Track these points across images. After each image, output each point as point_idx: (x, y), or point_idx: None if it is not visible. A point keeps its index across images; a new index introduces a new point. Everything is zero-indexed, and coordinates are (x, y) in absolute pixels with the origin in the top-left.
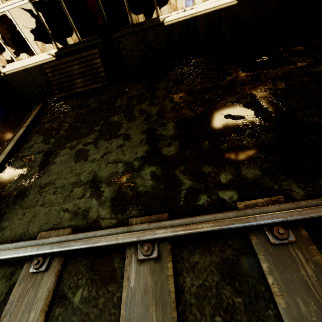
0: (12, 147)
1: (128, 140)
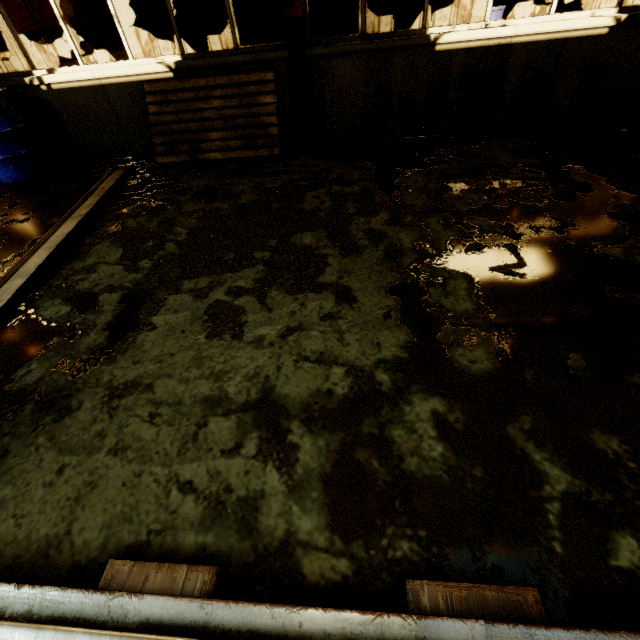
0: (44, 261)
1: (348, 304)
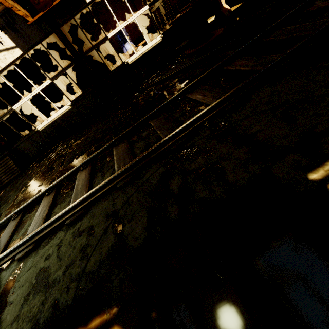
0: None
1: (8, 203)
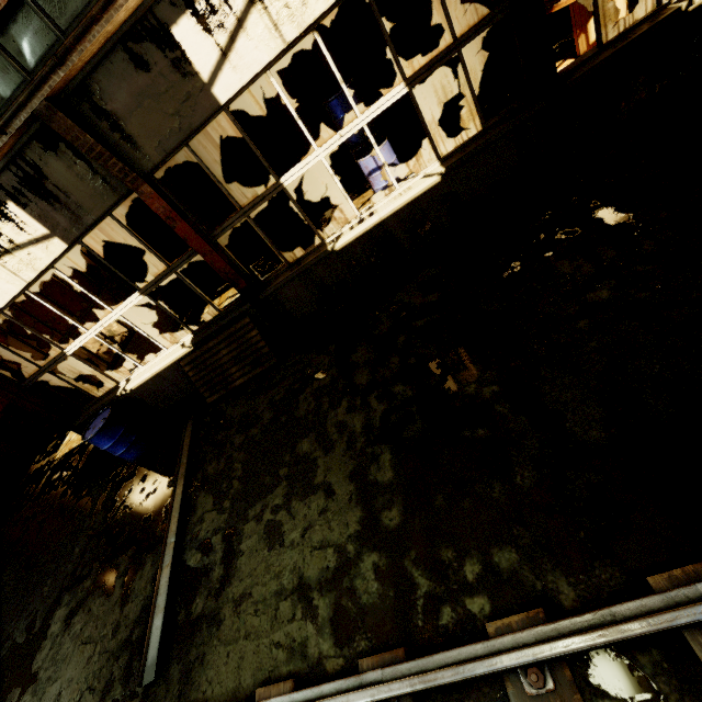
0: (177, 526)
1: (331, 497)
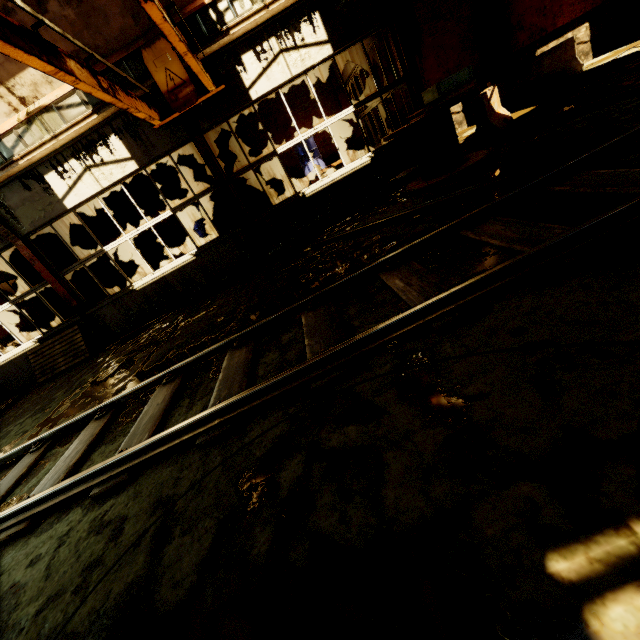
0: None
1: (45, 412)
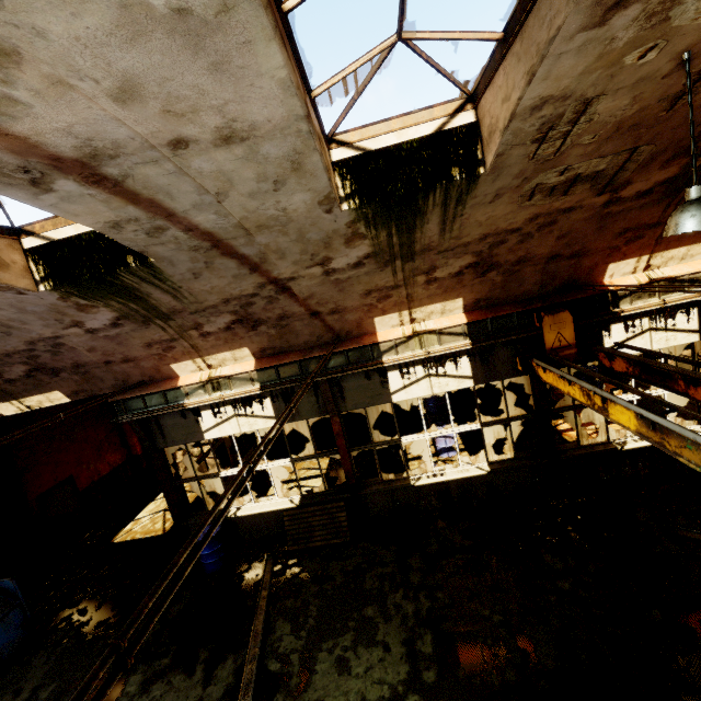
0: (262, 637)
1: (388, 652)
